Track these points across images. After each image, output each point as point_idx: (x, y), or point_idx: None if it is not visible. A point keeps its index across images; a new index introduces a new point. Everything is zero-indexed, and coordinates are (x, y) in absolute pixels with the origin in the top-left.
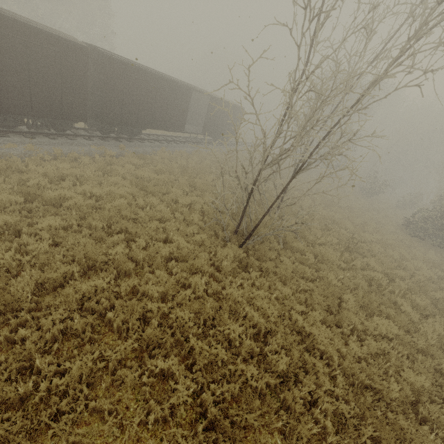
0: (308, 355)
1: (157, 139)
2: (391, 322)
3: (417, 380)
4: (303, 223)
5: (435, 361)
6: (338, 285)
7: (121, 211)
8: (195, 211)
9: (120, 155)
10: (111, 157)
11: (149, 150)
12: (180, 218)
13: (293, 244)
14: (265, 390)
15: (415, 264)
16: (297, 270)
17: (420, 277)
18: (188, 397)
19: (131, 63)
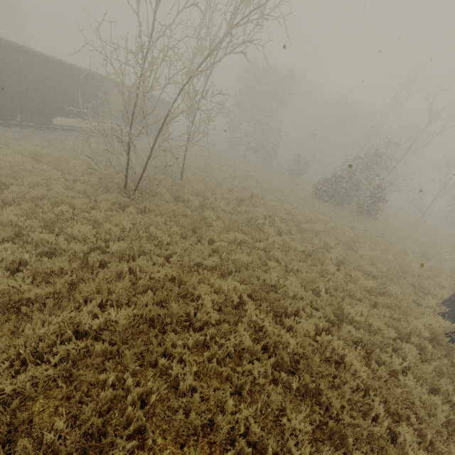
0: (144, 243)
1: (73, 129)
2: (244, 234)
3: (240, 258)
4: (170, 165)
5: (270, 254)
6: (214, 219)
7: (0, 170)
8: (93, 178)
9: (23, 139)
10: (7, 138)
11: (61, 137)
12: (70, 179)
13: (185, 197)
14: (97, 263)
15: (303, 212)
16: (179, 210)
17: (300, 218)
18: (10, 257)
19: (23, 48)
